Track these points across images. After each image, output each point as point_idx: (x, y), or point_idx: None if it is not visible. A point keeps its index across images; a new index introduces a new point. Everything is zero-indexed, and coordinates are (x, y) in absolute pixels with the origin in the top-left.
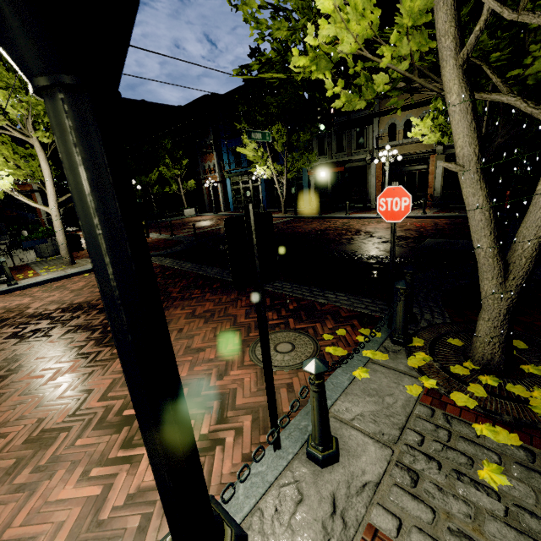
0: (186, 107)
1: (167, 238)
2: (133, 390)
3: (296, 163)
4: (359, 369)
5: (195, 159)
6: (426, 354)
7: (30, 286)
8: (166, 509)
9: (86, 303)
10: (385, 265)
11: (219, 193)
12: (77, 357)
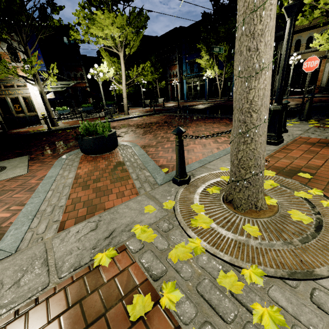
0: (162, 36)
1: (162, 108)
2: (283, 65)
3: (232, 67)
4: (289, 124)
5: (165, 69)
6: (315, 122)
7: (119, 120)
8: (279, 91)
9: (153, 122)
10: (291, 111)
11: (178, 89)
12: (171, 129)
